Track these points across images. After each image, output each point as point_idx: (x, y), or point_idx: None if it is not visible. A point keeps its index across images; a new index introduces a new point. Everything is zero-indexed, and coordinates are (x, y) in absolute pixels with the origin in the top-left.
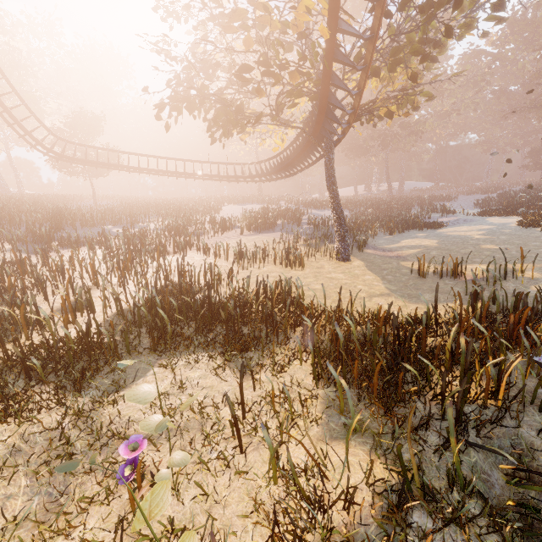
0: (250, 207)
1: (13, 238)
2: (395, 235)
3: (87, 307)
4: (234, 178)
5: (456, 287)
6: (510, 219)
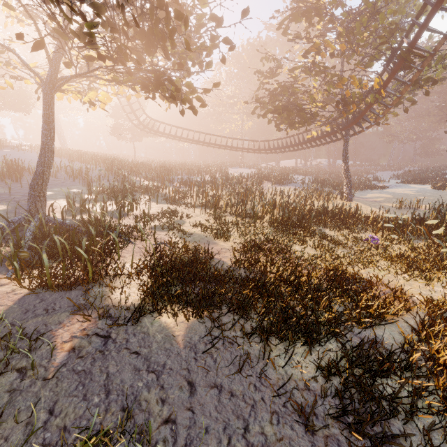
0: (243, 170)
1: (161, 178)
2: (358, 191)
3: (279, 208)
4: (247, 149)
5: (421, 212)
6: (424, 186)
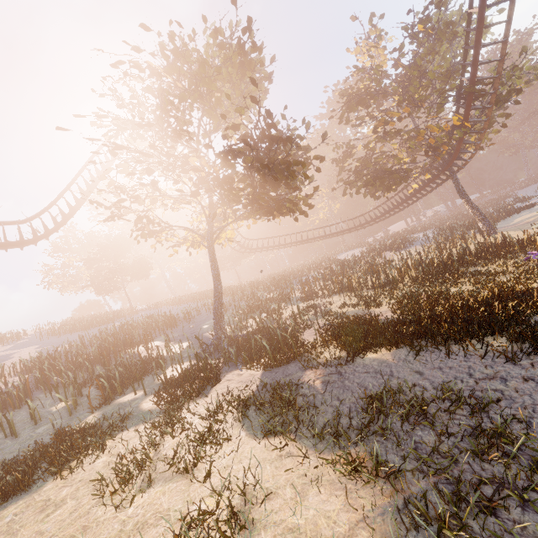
0: (351, 253)
1: (281, 286)
2: (501, 221)
3: (415, 266)
4: (348, 230)
5: None
6: None
